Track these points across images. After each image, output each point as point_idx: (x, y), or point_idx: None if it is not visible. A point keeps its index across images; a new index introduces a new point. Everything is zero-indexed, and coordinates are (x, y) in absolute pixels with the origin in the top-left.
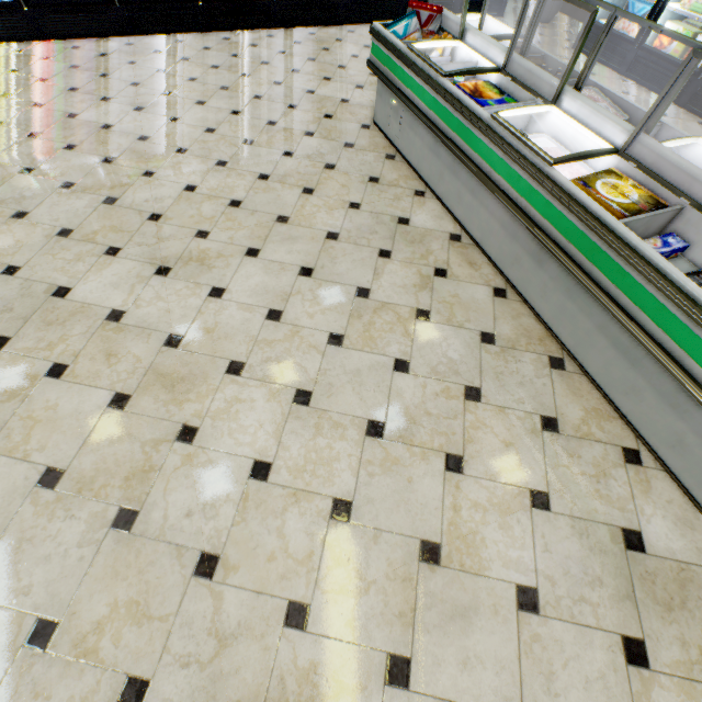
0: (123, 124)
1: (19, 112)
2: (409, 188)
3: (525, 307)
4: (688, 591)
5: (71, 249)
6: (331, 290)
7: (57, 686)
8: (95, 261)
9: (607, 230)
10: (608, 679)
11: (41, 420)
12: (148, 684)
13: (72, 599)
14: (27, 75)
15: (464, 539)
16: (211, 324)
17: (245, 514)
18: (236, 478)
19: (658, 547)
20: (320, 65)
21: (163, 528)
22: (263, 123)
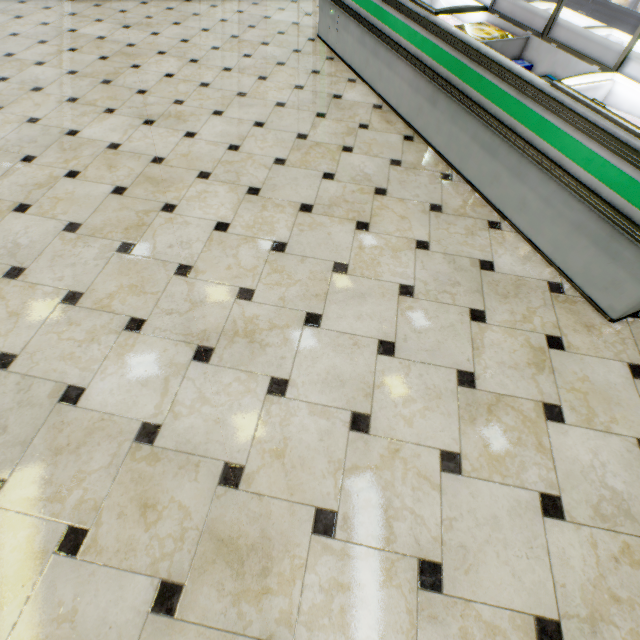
0: (114, 36)
1: (30, 28)
2: (344, 77)
3: (427, 147)
4: (521, 290)
5: (78, 109)
6: (278, 135)
7: (85, 320)
8: (97, 116)
9: (467, 47)
10: (456, 327)
11: (63, 199)
12: (145, 321)
13: (92, 283)
14: (35, 5)
15: (365, 262)
16: (186, 152)
17: (210, 248)
18: (204, 230)
19: (504, 269)
20: (276, 0)
21: (153, 253)
22: (228, 37)
